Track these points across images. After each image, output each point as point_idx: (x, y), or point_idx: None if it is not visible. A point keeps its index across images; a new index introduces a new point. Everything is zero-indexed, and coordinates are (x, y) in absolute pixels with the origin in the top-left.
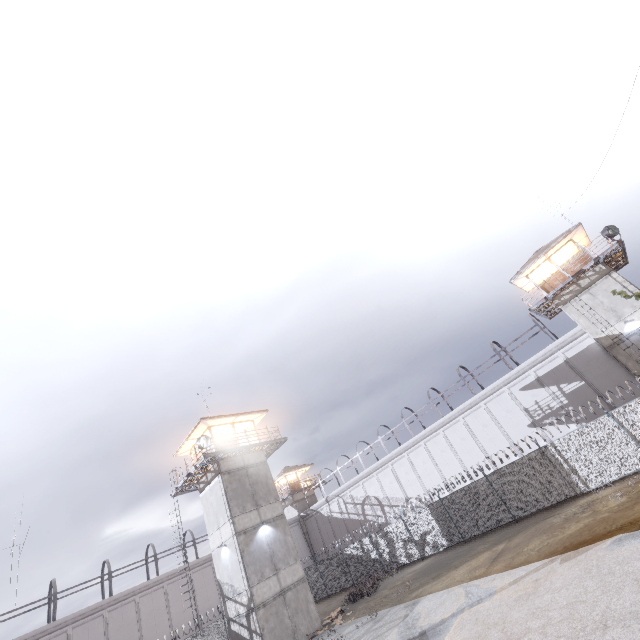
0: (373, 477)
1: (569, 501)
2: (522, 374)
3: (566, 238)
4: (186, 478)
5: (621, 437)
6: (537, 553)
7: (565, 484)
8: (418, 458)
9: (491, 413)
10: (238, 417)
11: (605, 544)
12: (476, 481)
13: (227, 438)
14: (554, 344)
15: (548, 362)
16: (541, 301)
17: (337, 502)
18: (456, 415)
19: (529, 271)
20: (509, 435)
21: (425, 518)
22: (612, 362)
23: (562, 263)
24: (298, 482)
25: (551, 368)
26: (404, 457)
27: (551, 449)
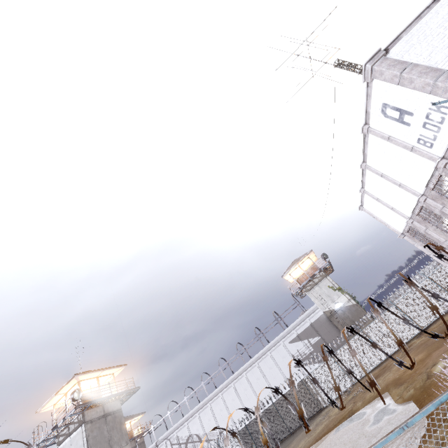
0: (196, 417)
1: (317, 414)
2: (290, 332)
3: (306, 256)
4: (50, 431)
5: (338, 369)
6: (303, 447)
7: (315, 403)
8: (229, 396)
9: (274, 359)
10: (103, 371)
11: (333, 432)
12: (268, 408)
13: (87, 391)
14: (305, 314)
15: (302, 325)
16: (297, 289)
17: (165, 445)
18: (254, 361)
19: (291, 272)
20: (284, 374)
21: (236, 443)
22: (331, 325)
23: (306, 268)
24: (131, 431)
25: (304, 328)
26: (219, 397)
27: (307, 380)
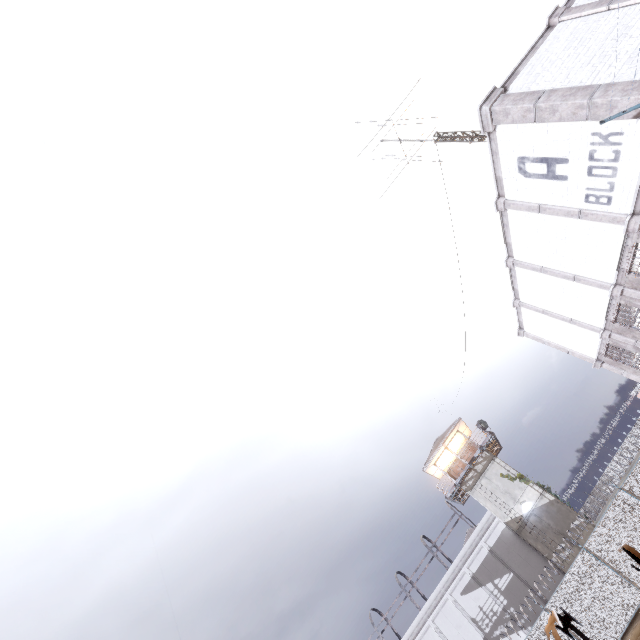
0: None
1: None
2: (458, 572)
3: (454, 429)
4: None
5: (565, 637)
6: None
7: None
8: None
9: (442, 633)
10: None
11: None
12: None
13: None
14: (475, 532)
15: (476, 554)
16: (453, 488)
17: None
18: None
19: (435, 459)
20: None
21: None
22: (526, 546)
23: (457, 449)
24: None
25: (481, 561)
26: None
27: None
